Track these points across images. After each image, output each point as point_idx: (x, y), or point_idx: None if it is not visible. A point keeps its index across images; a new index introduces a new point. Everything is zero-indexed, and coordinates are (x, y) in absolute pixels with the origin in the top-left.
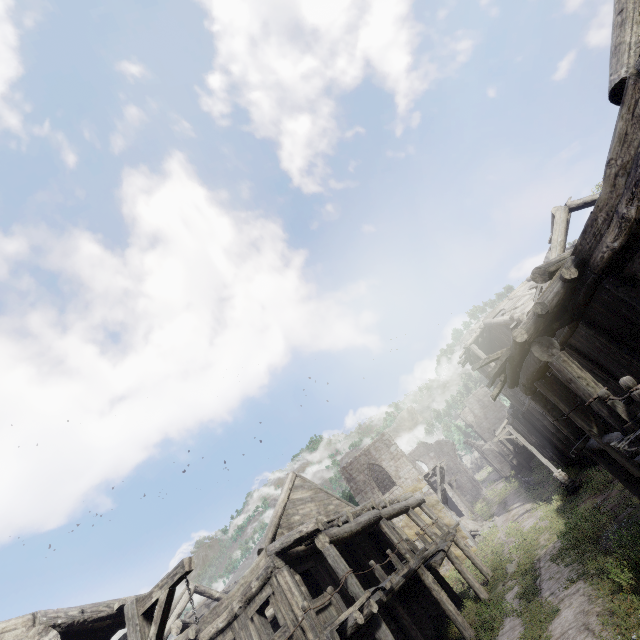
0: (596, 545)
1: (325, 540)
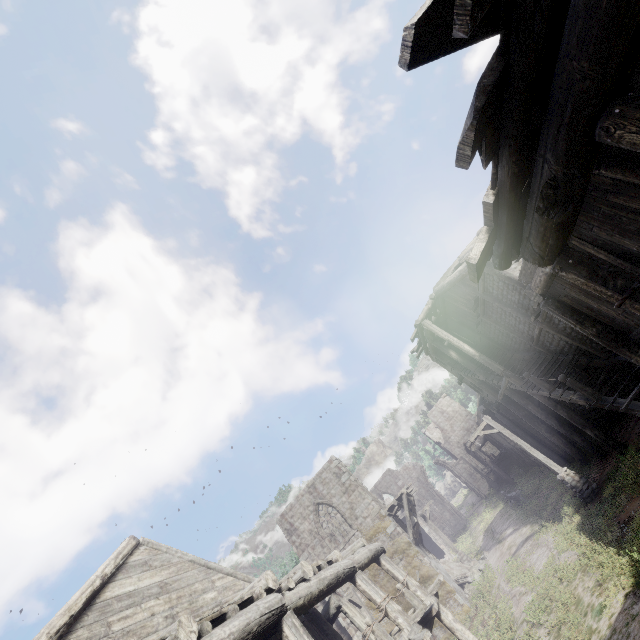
0: None
1: None
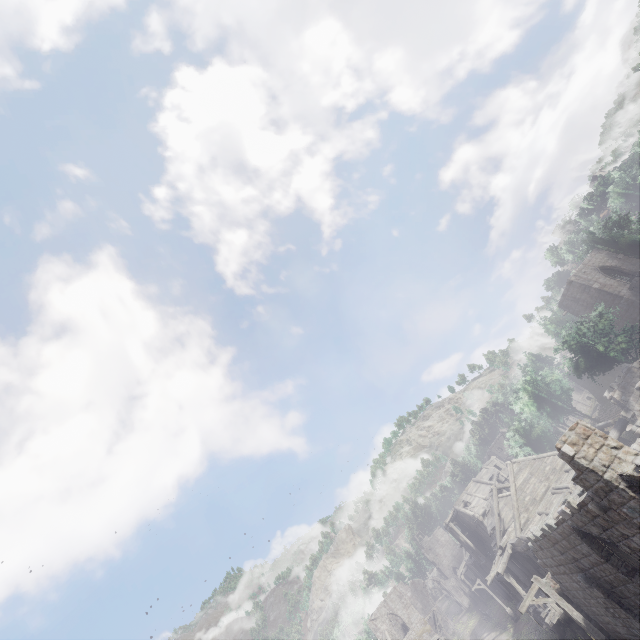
0: None
1: None
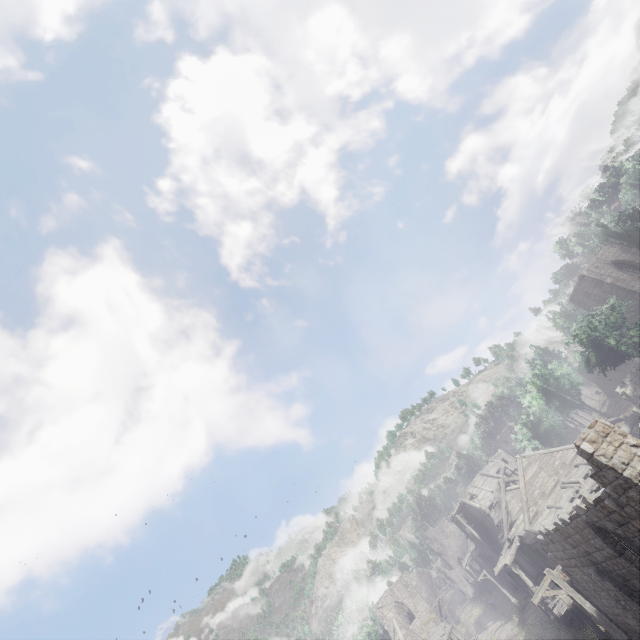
0: (537, 637)
1: None
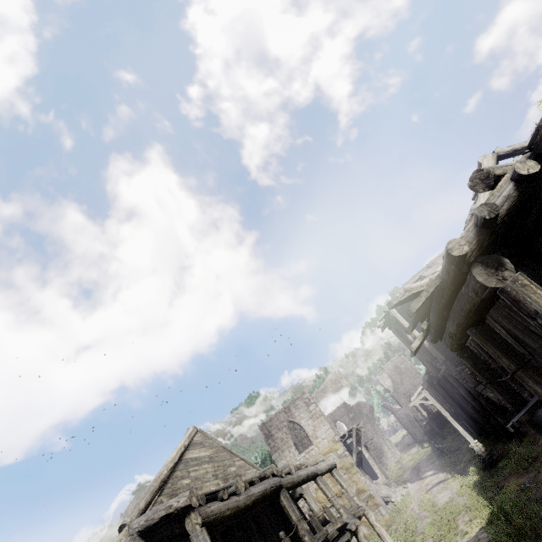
0: None
1: (197, 521)
